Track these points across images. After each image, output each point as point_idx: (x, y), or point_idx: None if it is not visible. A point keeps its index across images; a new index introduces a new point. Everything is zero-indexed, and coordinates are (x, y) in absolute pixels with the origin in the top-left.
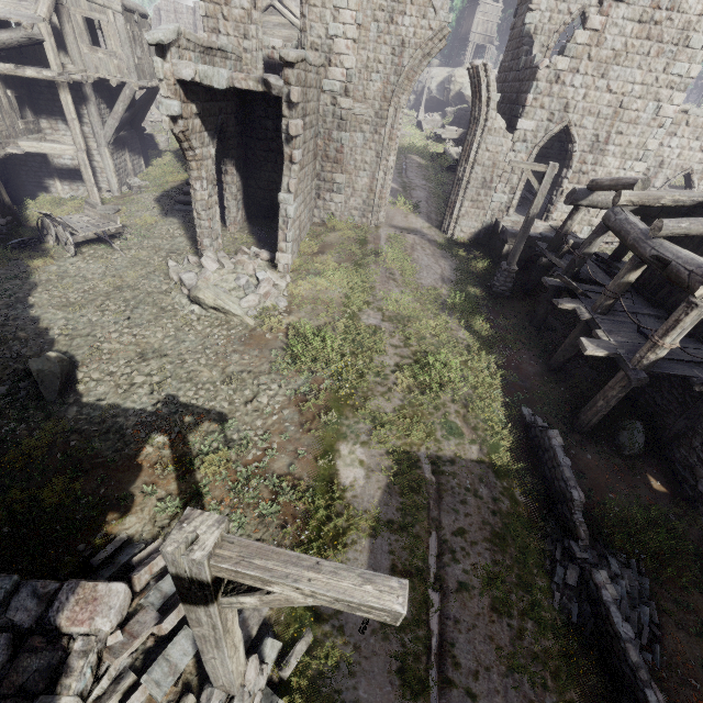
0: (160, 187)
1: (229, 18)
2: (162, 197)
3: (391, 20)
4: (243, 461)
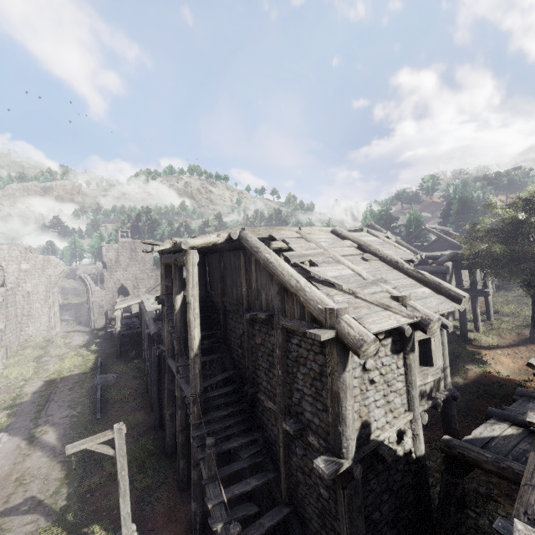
0: None
1: None
2: None
3: (44, 271)
4: None
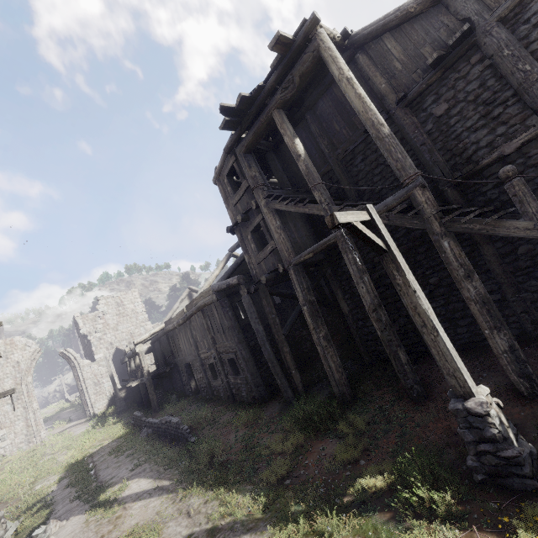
0: None
1: None
2: None
3: (7, 358)
4: None
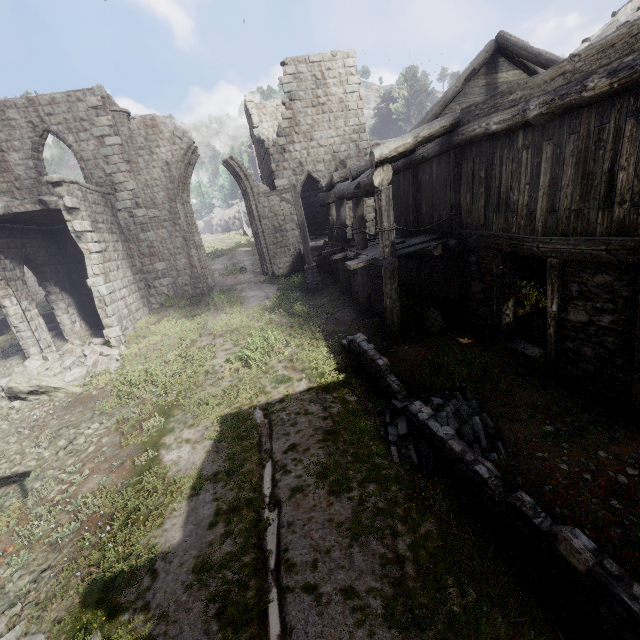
0: (8, 344)
1: (22, 188)
2: (7, 349)
3: (152, 153)
4: (42, 503)
